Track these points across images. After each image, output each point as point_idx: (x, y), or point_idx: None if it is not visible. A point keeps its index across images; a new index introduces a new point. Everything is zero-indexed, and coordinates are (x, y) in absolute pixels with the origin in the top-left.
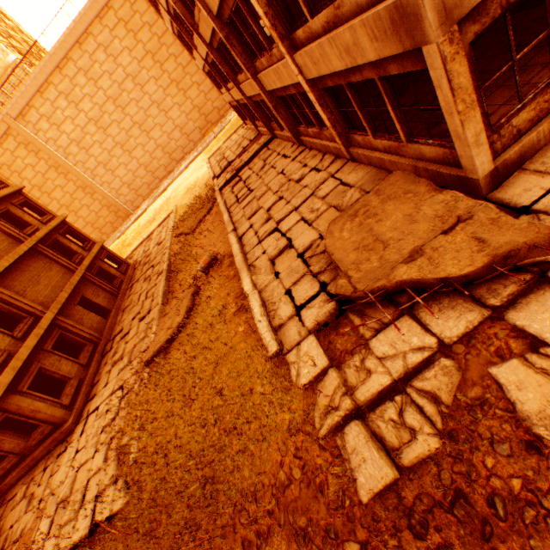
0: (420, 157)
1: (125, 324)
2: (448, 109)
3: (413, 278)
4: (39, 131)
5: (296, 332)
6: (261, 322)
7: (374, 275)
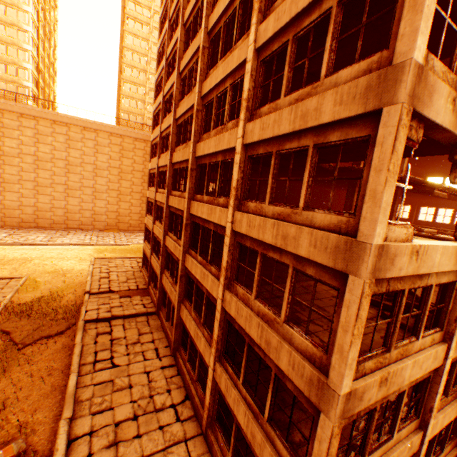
0: None
1: None
2: None
3: None
4: None
5: None
6: None
7: None
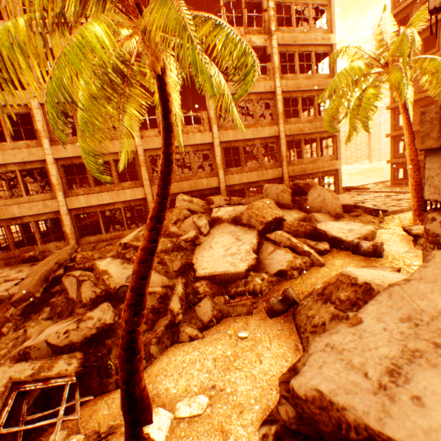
0: None
1: None
2: None
3: None
4: None
5: None
6: None
7: None
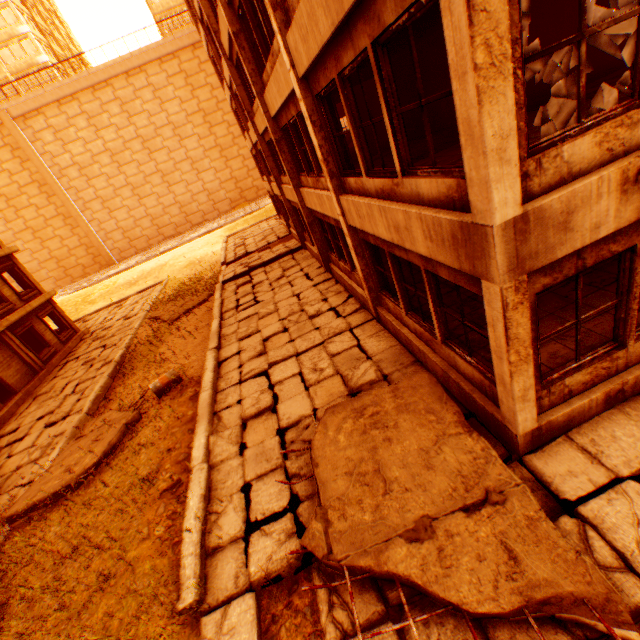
0: (454, 365)
1: (25, 421)
2: (498, 351)
3: (413, 578)
4: (38, 139)
5: (234, 573)
6: (191, 531)
7: (361, 538)
